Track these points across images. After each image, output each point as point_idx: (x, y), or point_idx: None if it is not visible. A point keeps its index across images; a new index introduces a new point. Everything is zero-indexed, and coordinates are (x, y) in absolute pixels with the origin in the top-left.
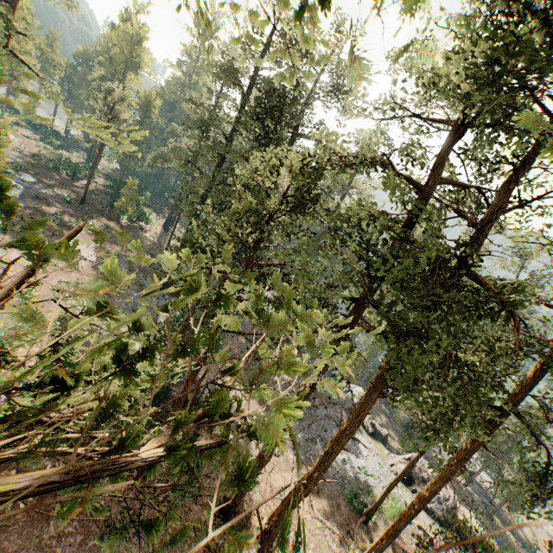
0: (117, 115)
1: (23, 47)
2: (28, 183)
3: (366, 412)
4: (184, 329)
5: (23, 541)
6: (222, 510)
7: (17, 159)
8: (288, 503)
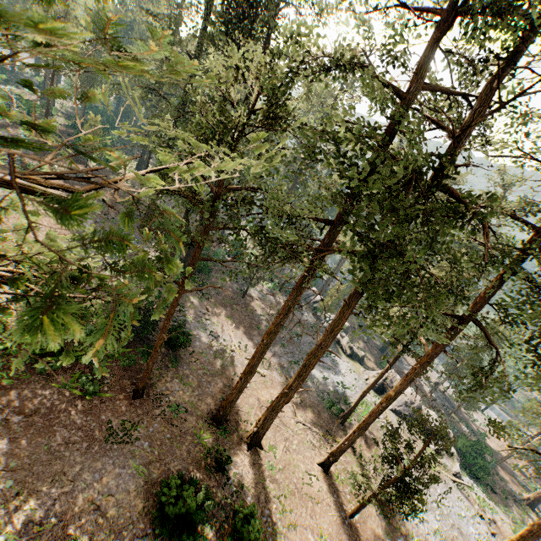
0: None
1: None
2: None
3: (339, 327)
4: None
5: (33, 449)
6: (215, 419)
7: None
8: (272, 409)
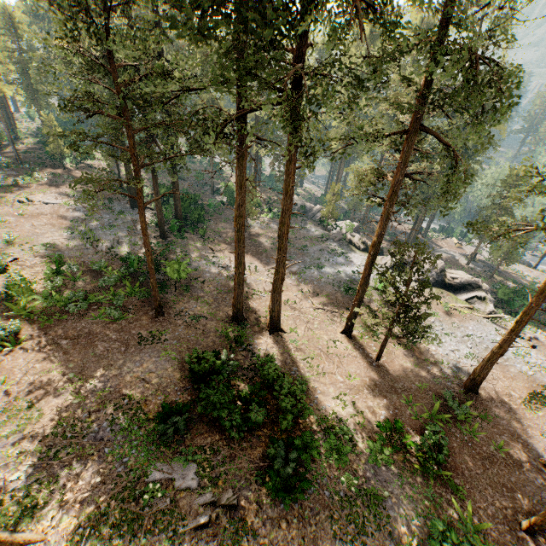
0: None
1: None
2: None
3: (290, 185)
4: (161, 225)
5: (83, 356)
6: (233, 319)
7: None
8: (273, 291)
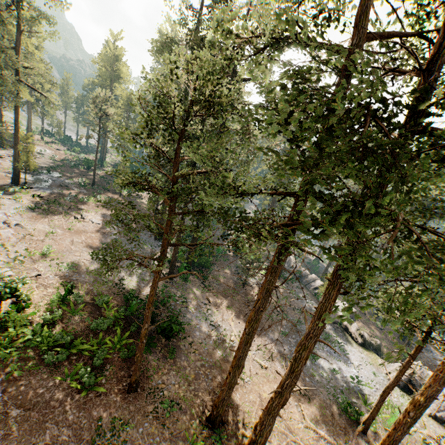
0: (104, 112)
1: (32, 79)
2: (56, 178)
3: (327, 311)
4: (172, 266)
5: None
6: (209, 419)
7: (50, 164)
8: (267, 412)
